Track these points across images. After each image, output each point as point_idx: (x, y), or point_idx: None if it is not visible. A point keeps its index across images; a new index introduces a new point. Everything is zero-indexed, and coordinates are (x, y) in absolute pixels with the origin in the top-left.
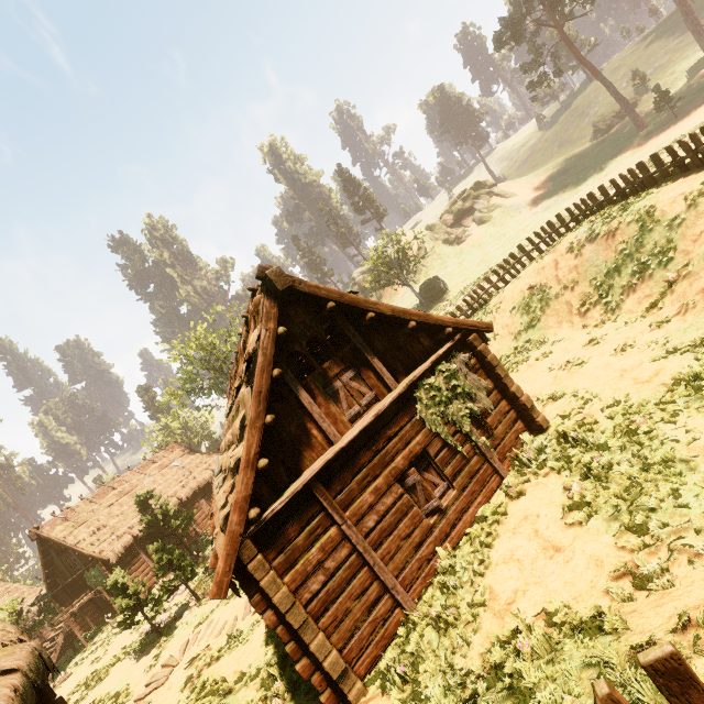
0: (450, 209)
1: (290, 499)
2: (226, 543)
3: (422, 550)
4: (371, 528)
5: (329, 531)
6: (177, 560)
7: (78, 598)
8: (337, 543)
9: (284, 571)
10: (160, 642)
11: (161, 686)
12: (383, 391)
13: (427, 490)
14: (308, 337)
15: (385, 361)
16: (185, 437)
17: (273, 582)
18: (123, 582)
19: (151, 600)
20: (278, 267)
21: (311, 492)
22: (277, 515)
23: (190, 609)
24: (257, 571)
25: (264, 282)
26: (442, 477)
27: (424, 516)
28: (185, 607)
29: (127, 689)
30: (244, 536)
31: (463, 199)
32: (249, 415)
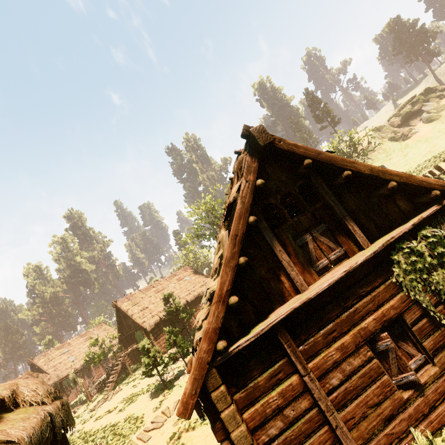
0: (398, 113)
1: (255, 338)
2: (194, 368)
3: (393, 425)
4: (334, 386)
5: (290, 379)
6: (179, 341)
7: (130, 346)
8: (297, 393)
9: (244, 406)
10: (164, 392)
11: (158, 429)
12: (353, 248)
13: (401, 360)
14: (282, 191)
15: (357, 220)
16: (195, 263)
17: (232, 417)
18: (148, 347)
19: (162, 363)
20: (261, 125)
21: (276, 335)
22: (242, 350)
23: (184, 375)
24: (219, 402)
25: (247, 140)
26: (419, 349)
27: (395, 387)
28: (182, 371)
29: (142, 417)
30: (211, 364)
31: (412, 103)
32: (224, 254)
